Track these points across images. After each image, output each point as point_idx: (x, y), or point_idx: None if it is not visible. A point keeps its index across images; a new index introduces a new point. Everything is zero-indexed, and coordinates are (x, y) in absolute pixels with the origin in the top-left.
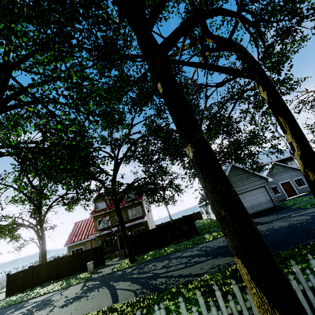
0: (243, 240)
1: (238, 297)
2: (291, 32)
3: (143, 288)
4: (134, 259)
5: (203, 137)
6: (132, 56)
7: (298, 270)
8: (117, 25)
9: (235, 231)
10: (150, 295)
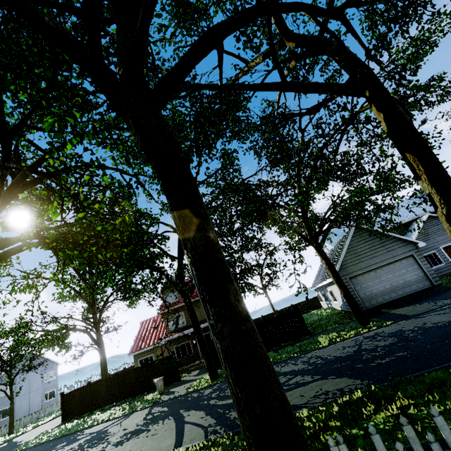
0: (249, 422)
1: None
2: (415, 9)
3: (217, 423)
4: (216, 374)
5: (205, 237)
6: None
7: (411, 434)
8: None
9: (238, 405)
10: (222, 437)
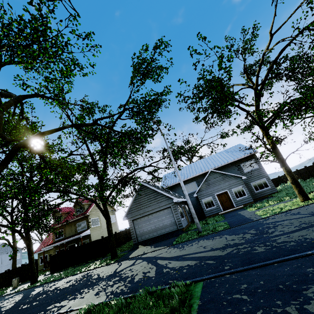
0: None
1: None
2: None
3: None
4: (34, 281)
5: None
6: None
7: None
8: None
9: None
10: None
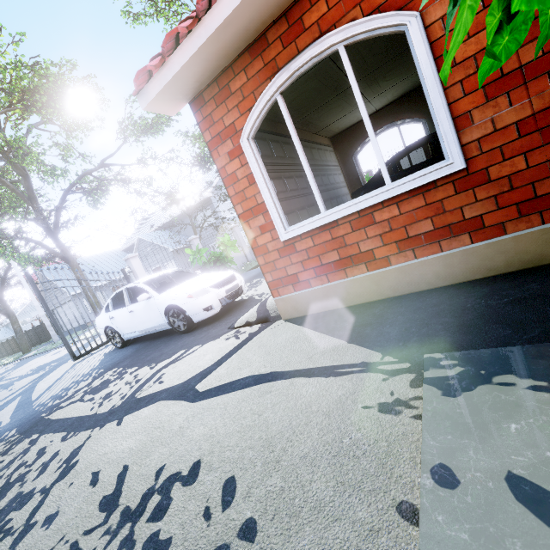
0: None
1: None
2: None
3: None
4: None
5: None
6: None
7: None
8: None
9: None
10: None
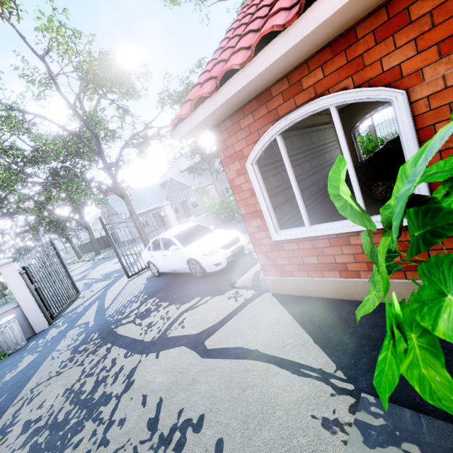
0: None
1: None
2: None
3: None
4: (79, 258)
5: None
6: None
7: None
8: None
9: None
10: None
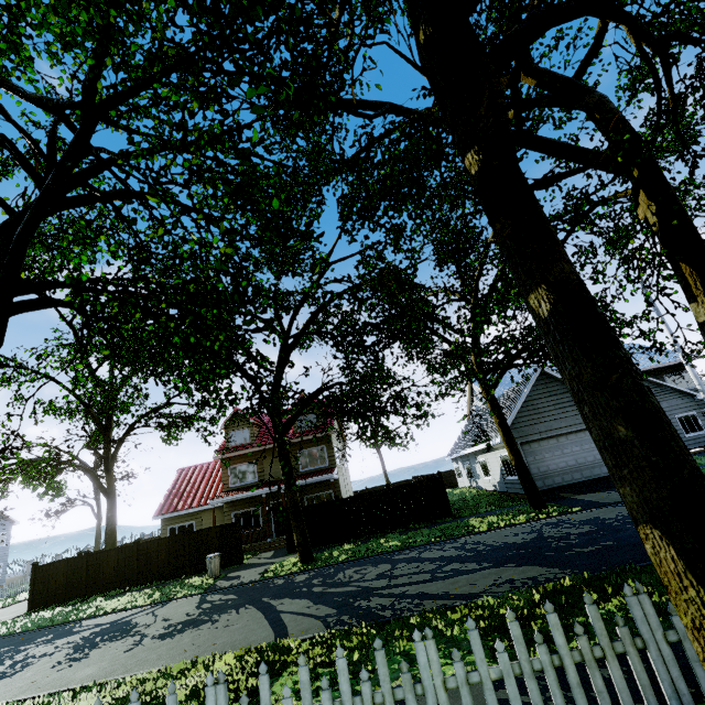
0: (671, 489)
1: (597, 630)
2: None
3: (341, 613)
4: (311, 556)
5: (574, 272)
6: (354, 105)
7: None
8: (333, 31)
9: (651, 470)
10: (361, 627)
